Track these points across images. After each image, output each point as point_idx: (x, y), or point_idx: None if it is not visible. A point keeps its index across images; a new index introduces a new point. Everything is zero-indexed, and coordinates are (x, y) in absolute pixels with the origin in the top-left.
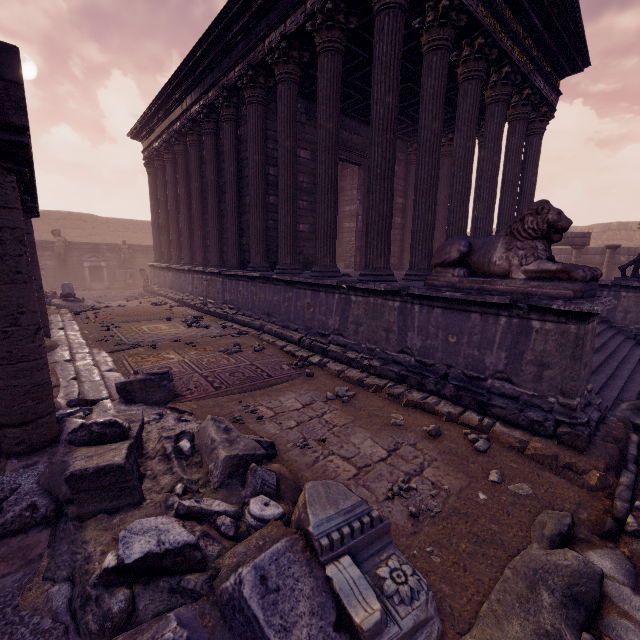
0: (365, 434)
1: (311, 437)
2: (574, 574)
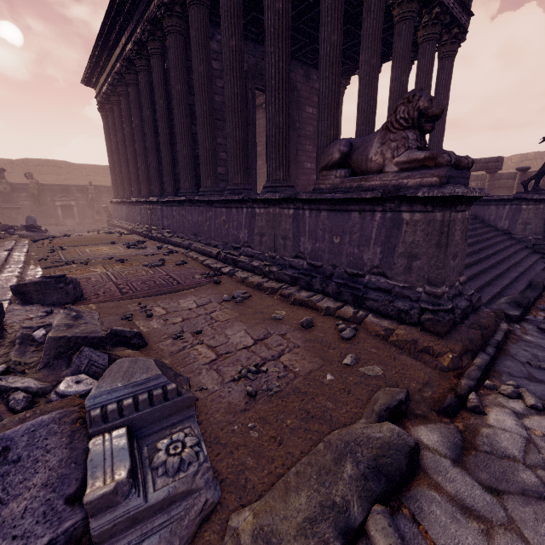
0: (241, 327)
1: (189, 330)
2: (384, 446)
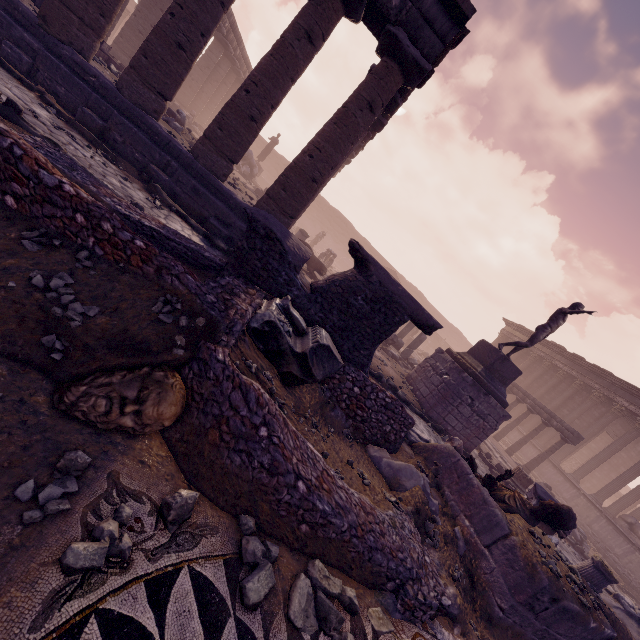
0: None
1: None
2: None
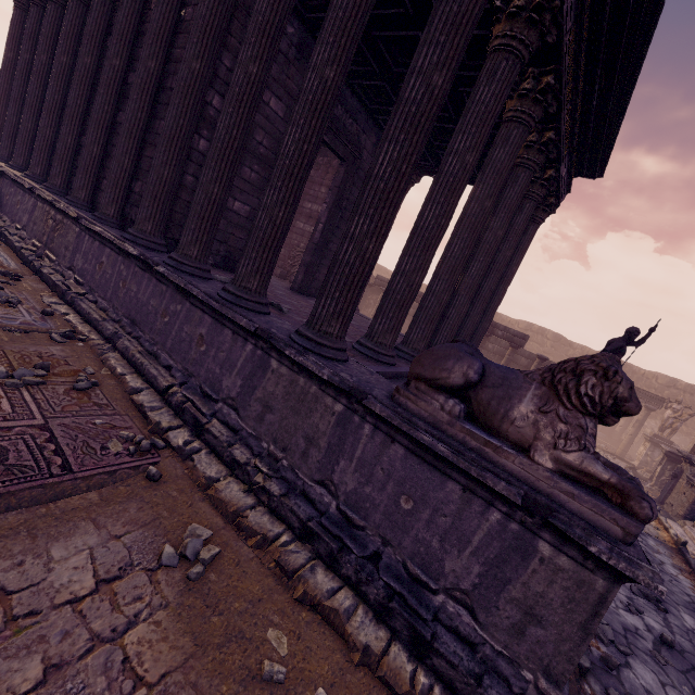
0: None
1: None
2: None
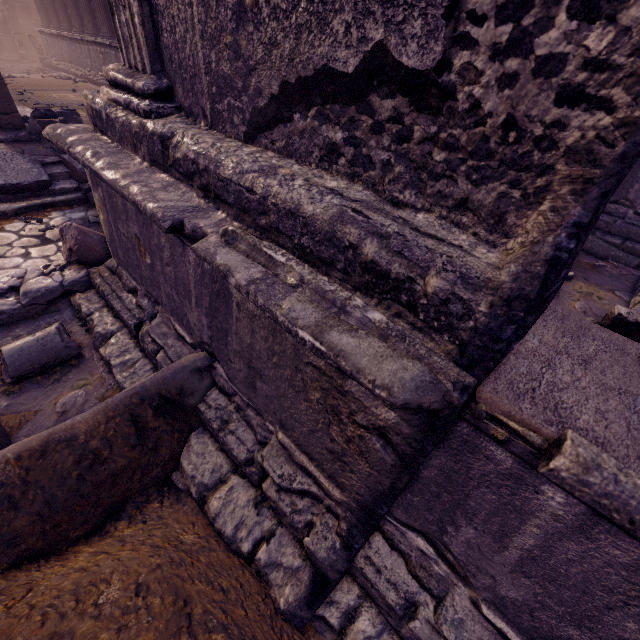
0: None
1: None
2: None
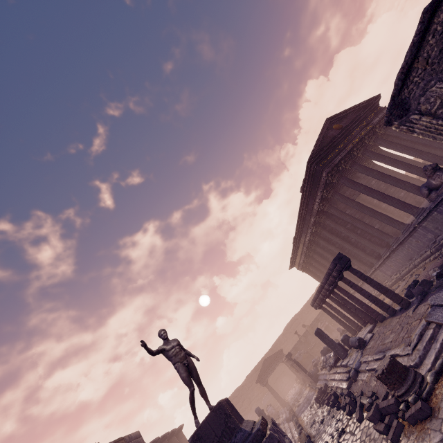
0: None
1: None
2: None
